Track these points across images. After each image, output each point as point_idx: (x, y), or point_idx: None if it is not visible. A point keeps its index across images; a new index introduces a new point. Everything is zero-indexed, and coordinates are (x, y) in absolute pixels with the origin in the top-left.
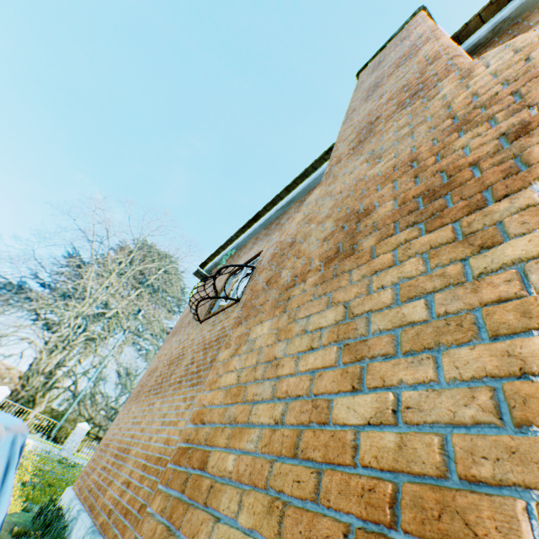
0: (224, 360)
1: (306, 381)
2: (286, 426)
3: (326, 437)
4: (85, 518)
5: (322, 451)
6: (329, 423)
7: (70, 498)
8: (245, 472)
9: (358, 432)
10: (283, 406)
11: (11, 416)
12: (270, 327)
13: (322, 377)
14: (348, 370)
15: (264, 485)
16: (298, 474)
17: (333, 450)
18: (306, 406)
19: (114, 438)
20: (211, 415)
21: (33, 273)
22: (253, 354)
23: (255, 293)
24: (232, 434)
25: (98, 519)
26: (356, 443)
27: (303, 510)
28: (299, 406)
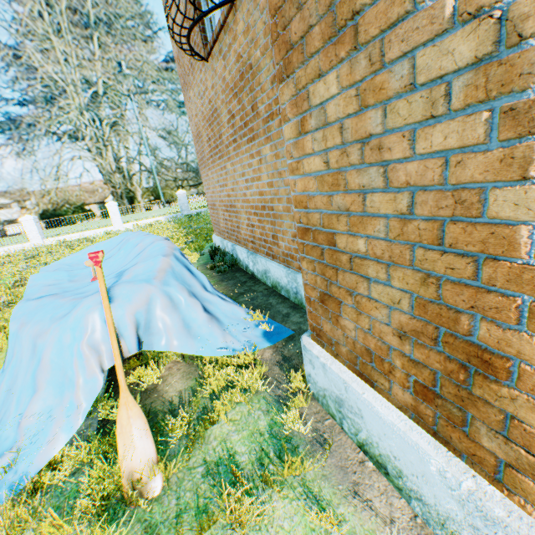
0: (292, 139)
1: (437, 170)
2: (417, 216)
3: (482, 235)
4: (240, 249)
5: (479, 247)
6: (482, 216)
7: (220, 242)
8: (383, 255)
9: (530, 228)
10: (407, 198)
11: (155, 242)
12: (342, 86)
13: (465, 166)
14: (514, 156)
15: (409, 265)
16: (450, 263)
17: (494, 247)
18: (444, 202)
19: (215, 200)
20: (315, 205)
21: (1, 103)
22: (333, 132)
23: (278, 11)
24: (351, 224)
25: (247, 247)
26: (528, 239)
27: (462, 287)
28: (433, 202)
